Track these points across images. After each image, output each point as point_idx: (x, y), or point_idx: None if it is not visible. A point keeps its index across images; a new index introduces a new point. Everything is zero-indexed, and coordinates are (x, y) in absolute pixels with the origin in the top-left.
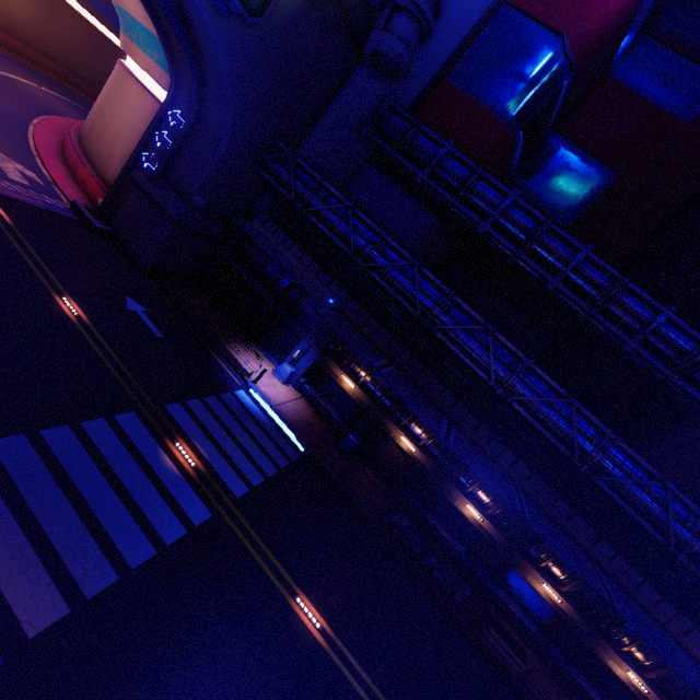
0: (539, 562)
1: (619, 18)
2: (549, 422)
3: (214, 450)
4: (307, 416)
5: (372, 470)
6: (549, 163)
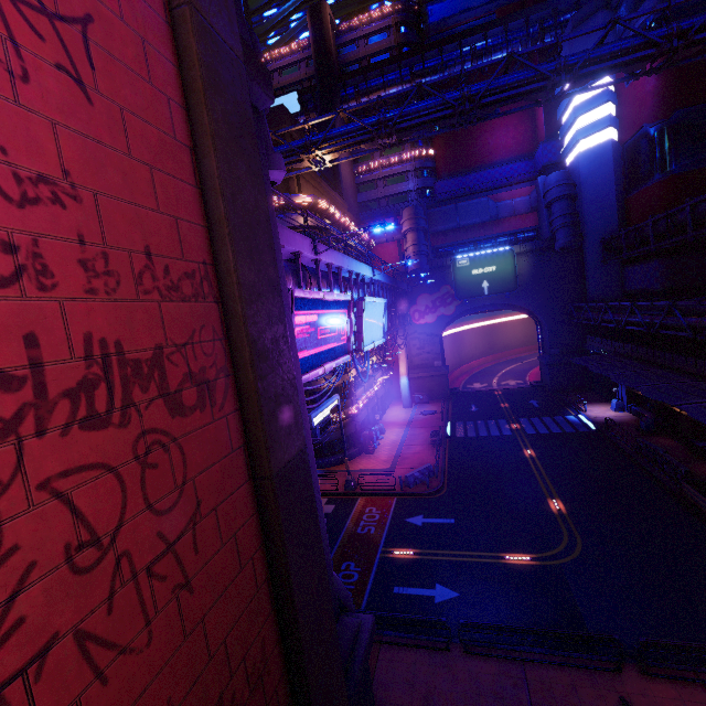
0: None
1: (662, 80)
2: (675, 326)
3: (530, 426)
4: (623, 421)
5: (675, 439)
6: None
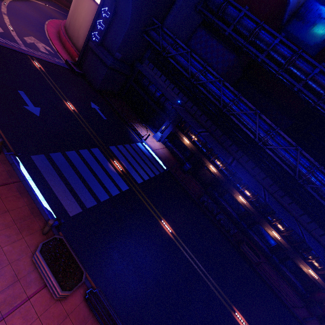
0: (272, 222)
1: None
2: (284, 159)
3: (129, 165)
4: (168, 155)
5: (196, 180)
6: (308, 15)
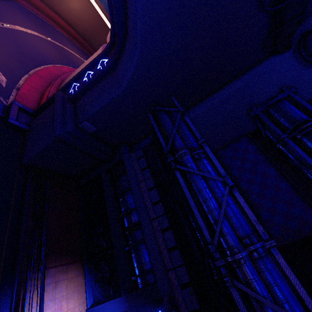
0: None
1: None
2: None
3: None
4: None
5: None
6: None
